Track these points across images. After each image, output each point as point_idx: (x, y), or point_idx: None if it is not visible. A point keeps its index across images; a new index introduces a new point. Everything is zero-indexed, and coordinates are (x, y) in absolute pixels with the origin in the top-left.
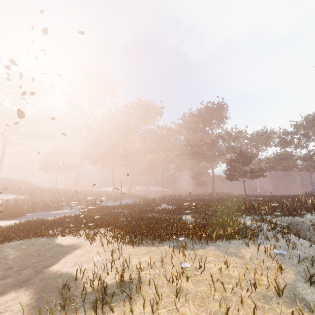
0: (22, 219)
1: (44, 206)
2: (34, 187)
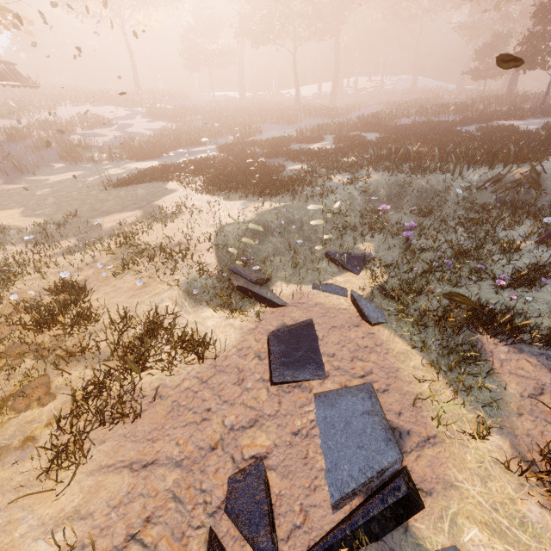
0: (163, 160)
1: (189, 140)
2: (185, 104)
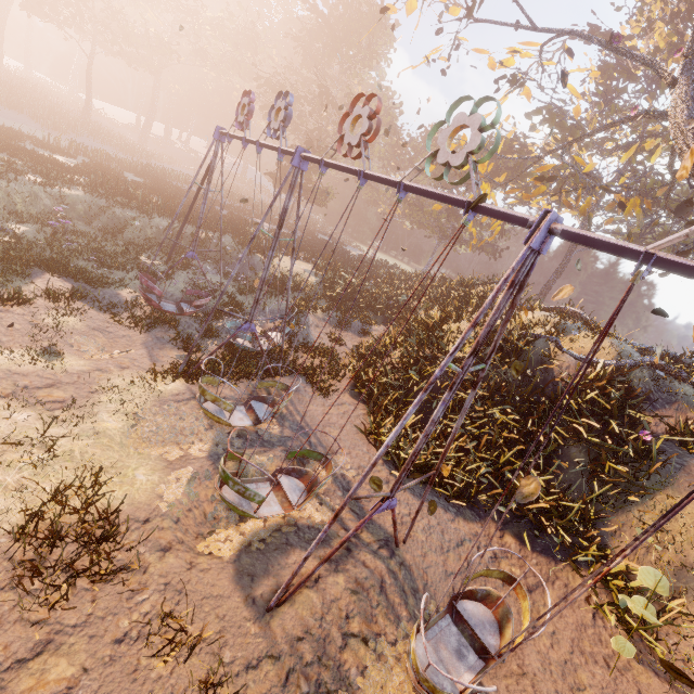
0: None
1: None
2: None
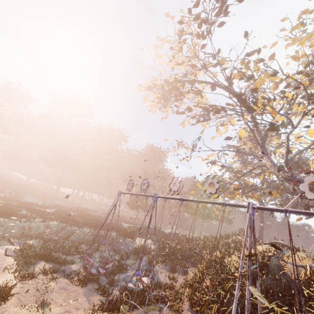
0: None
1: None
2: None
